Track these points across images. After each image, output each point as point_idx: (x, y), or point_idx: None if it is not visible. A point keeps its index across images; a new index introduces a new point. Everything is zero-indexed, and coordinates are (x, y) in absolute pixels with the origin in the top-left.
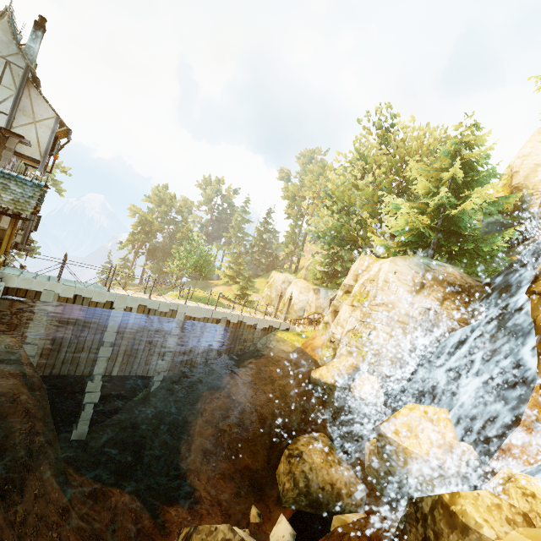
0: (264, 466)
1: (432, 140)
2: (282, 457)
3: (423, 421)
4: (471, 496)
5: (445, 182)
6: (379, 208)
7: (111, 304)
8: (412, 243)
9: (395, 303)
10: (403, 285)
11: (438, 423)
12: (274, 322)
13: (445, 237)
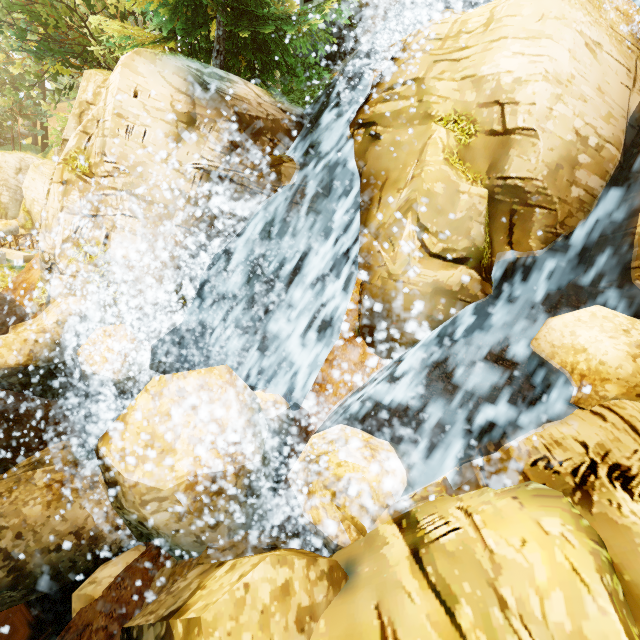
0: None
1: None
2: None
3: (177, 410)
4: (229, 610)
5: None
6: None
7: None
8: (184, 41)
9: (143, 166)
10: (155, 122)
11: (208, 402)
12: None
13: (232, 19)
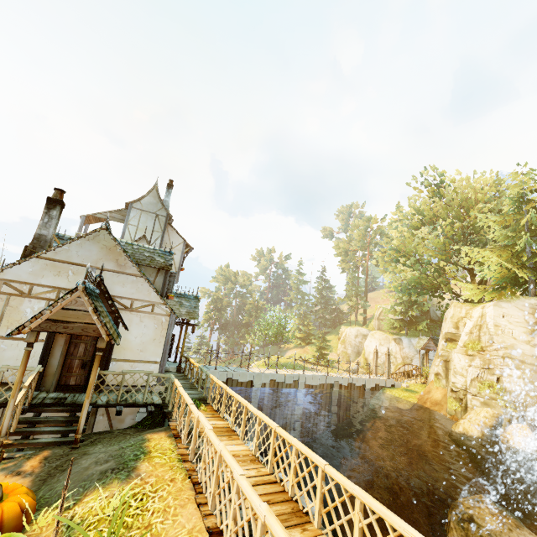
0: (428, 536)
1: (487, 187)
2: (451, 523)
3: None
4: None
5: (521, 225)
6: (451, 253)
7: (251, 382)
8: (506, 284)
9: (516, 347)
10: (518, 327)
11: None
12: (379, 380)
13: None
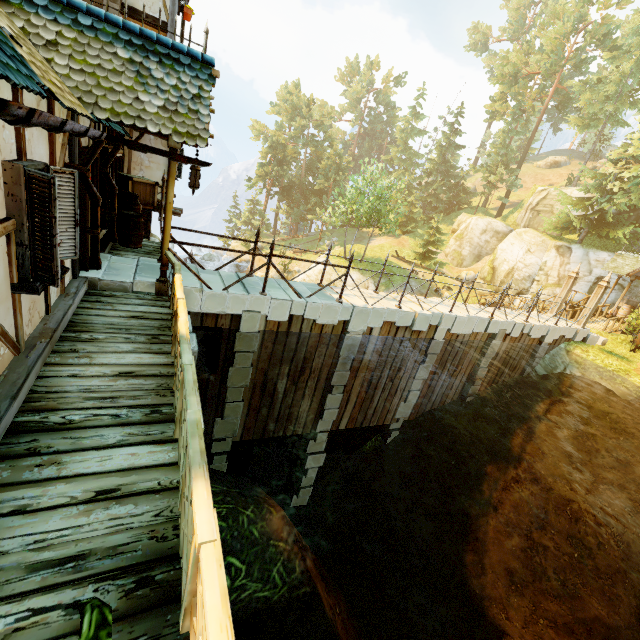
0: (629, 622)
1: None
2: None
3: None
4: None
5: None
6: None
7: (342, 325)
8: None
9: None
10: None
11: None
12: (568, 329)
13: None
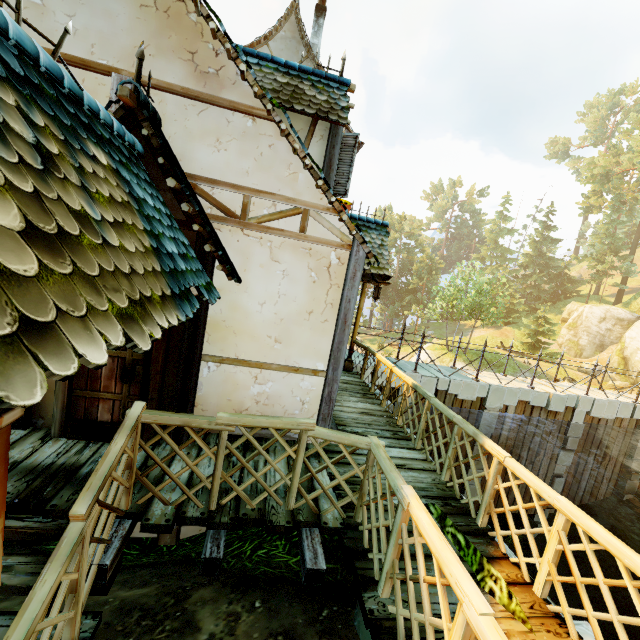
0: None
1: None
2: None
3: None
4: None
5: None
6: None
7: (479, 402)
8: None
9: None
10: None
11: None
12: None
13: None
